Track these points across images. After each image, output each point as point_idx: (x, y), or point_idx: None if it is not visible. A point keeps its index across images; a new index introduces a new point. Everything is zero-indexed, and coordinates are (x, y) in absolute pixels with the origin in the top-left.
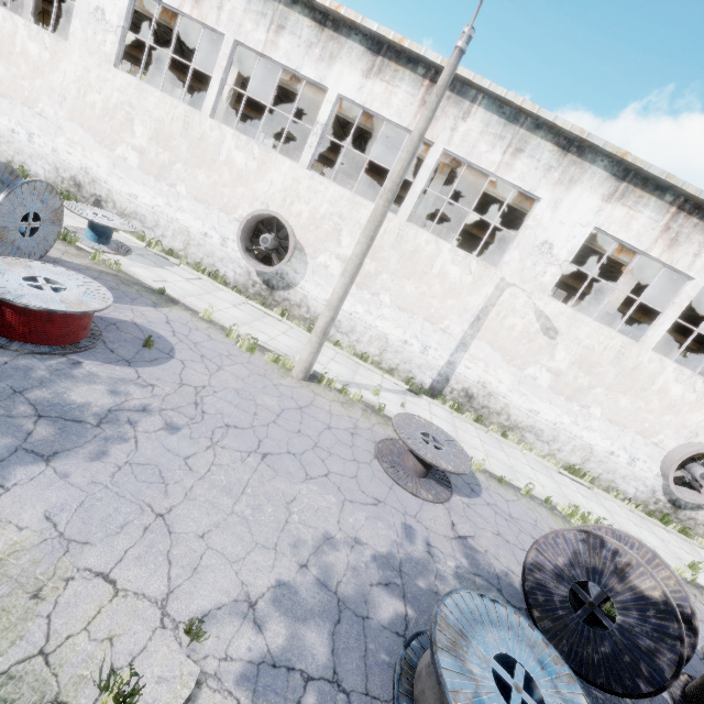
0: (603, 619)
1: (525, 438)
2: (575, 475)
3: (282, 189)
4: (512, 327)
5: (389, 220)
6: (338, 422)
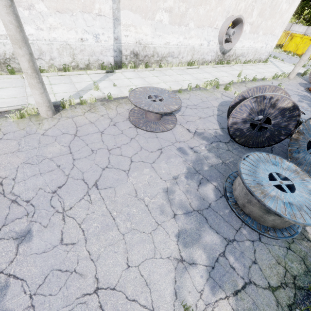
0: (266, 126)
1: (168, 61)
2: (192, 65)
3: None
4: None
5: None
6: (102, 125)
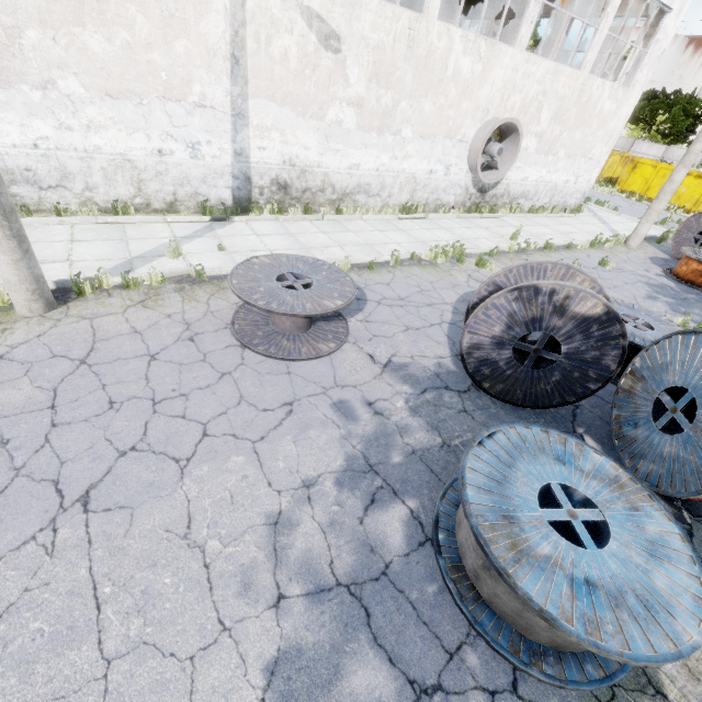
0: (549, 357)
1: (357, 202)
2: (411, 213)
3: None
4: (284, 55)
5: None
6: (159, 339)
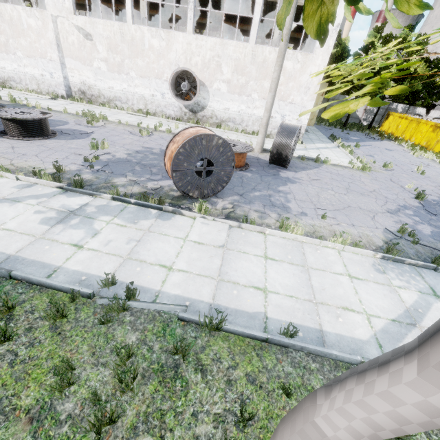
0: None
1: (117, 105)
2: (139, 113)
3: None
4: (73, 43)
5: None
6: None
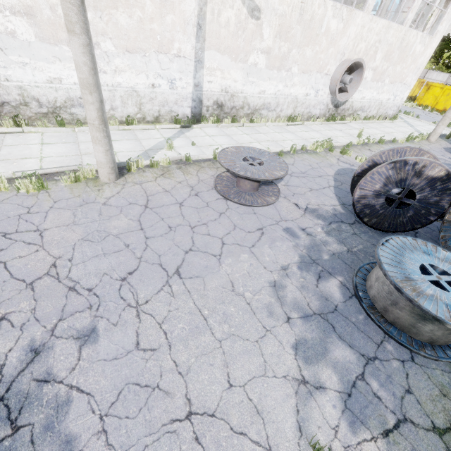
0: (408, 202)
1: (262, 115)
2: (294, 121)
3: None
4: (227, 22)
5: None
6: (180, 195)
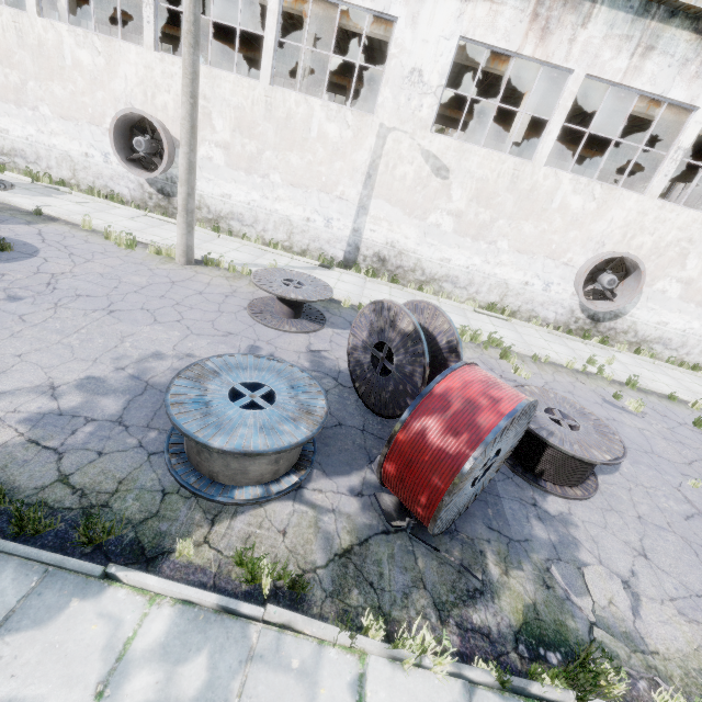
0: (388, 366)
1: (443, 289)
2: (493, 312)
3: (138, 82)
4: (403, 176)
5: (253, 88)
6: (214, 290)
